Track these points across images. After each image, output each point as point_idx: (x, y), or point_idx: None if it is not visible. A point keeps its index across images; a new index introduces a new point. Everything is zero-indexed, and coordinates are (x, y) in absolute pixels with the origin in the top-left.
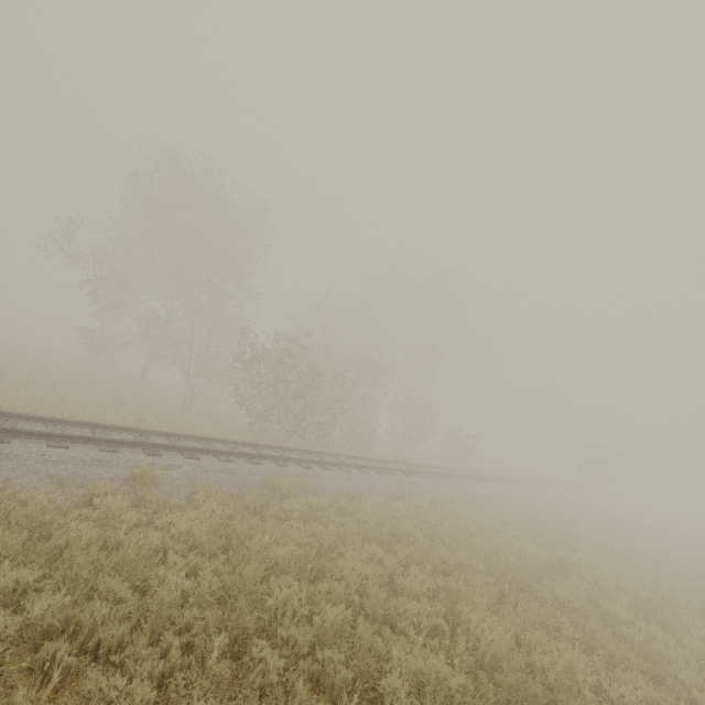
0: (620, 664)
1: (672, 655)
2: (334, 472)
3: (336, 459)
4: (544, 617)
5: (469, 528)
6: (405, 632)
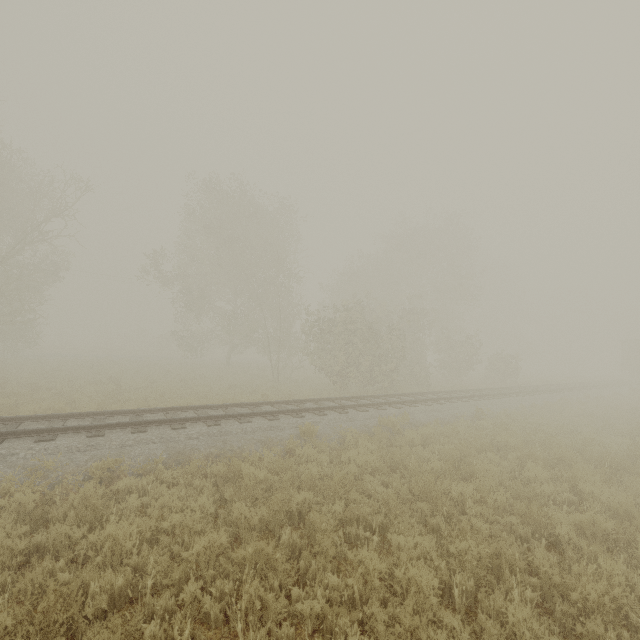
0: None
1: None
2: (419, 407)
3: (412, 398)
4: None
5: (550, 432)
6: (546, 506)
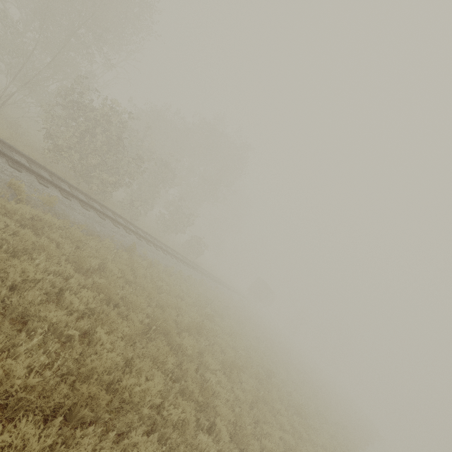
0: (188, 393)
1: (222, 395)
2: (90, 212)
3: (101, 208)
4: (161, 353)
5: (162, 288)
6: (35, 331)
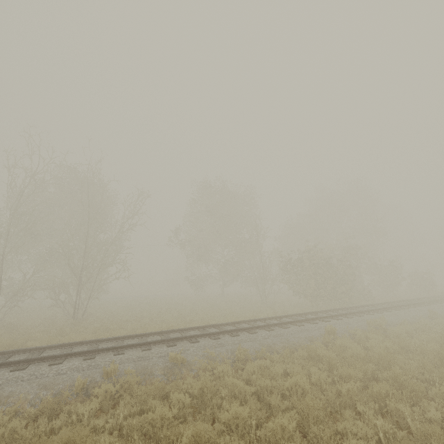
0: None
1: None
2: (384, 313)
3: (372, 307)
4: None
5: None
6: None
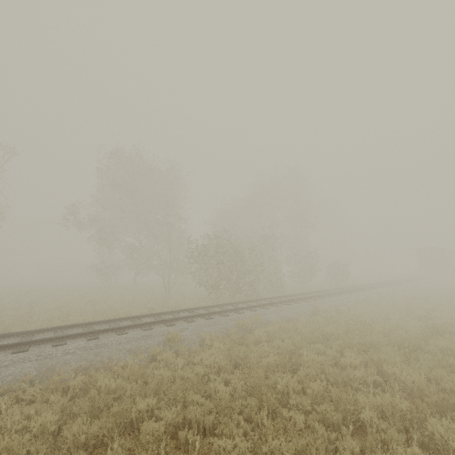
0: None
1: None
2: (271, 309)
3: (267, 301)
4: (439, 361)
5: (367, 321)
6: (358, 389)
